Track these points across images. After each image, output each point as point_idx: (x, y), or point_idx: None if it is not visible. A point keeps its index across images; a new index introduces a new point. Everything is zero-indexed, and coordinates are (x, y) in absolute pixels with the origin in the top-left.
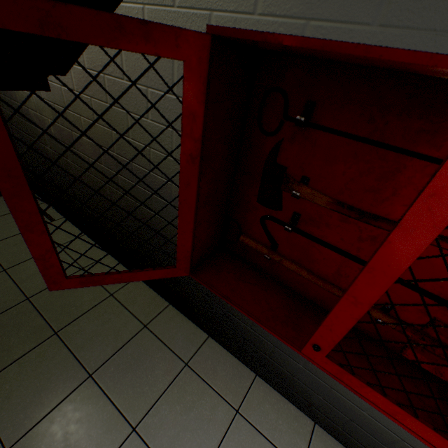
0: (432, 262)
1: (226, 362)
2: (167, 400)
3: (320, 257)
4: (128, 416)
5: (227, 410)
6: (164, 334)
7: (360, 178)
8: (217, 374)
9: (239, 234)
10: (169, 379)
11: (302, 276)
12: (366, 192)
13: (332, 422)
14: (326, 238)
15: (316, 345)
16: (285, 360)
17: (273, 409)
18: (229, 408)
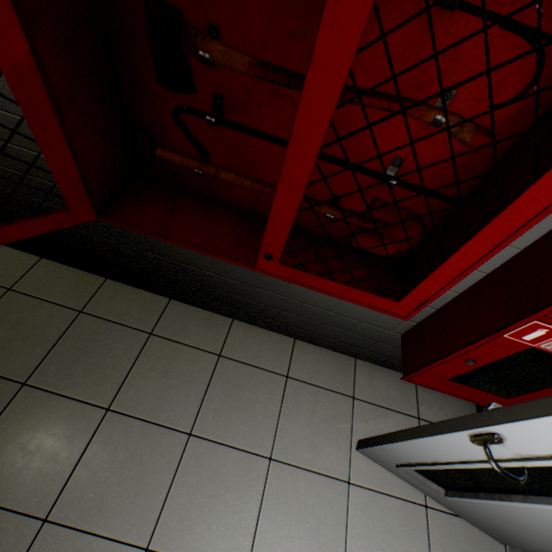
0: (368, 132)
1: (198, 318)
2: (139, 372)
3: (261, 157)
4: (96, 402)
5: (209, 358)
6: (112, 313)
7: (281, 16)
8: (190, 332)
9: (153, 147)
10: (135, 353)
11: (247, 188)
12: (292, 41)
13: (308, 332)
14: (262, 127)
15: (268, 254)
16: (256, 294)
17: (255, 342)
18: (211, 356)
